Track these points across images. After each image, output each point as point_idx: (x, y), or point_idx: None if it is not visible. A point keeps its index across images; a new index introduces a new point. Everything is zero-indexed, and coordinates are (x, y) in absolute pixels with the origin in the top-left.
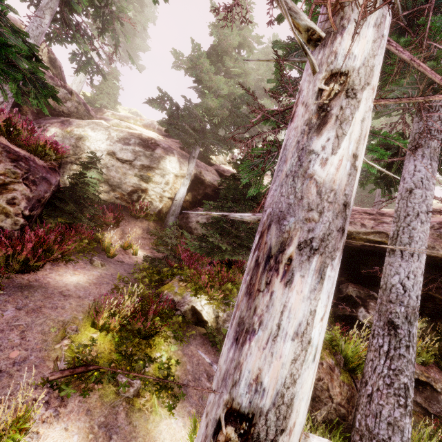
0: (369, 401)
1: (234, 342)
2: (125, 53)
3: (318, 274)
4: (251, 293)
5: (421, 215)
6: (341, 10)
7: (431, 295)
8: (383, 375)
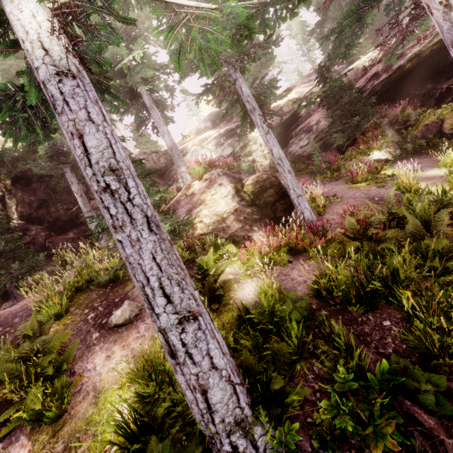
0: None
1: None
2: None
3: None
4: None
5: None
6: None
7: None
8: None
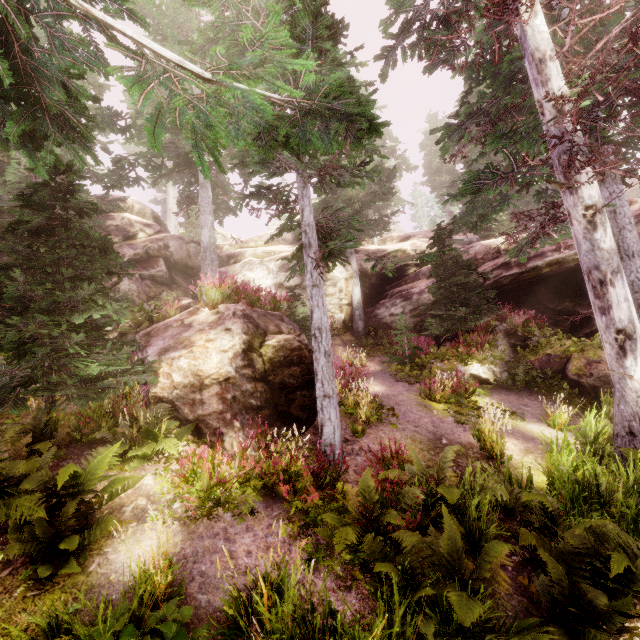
0: None
1: (602, 315)
2: None
3: (622, 279)
4: (599, 297)
5: (627, 227)
6: (583, 184)
7: None
8: None
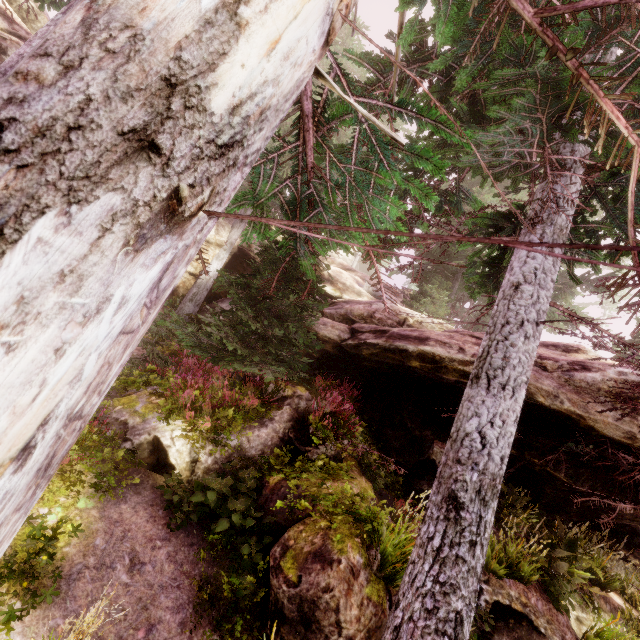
0: (393, 639)
1: None
2: None
3: None
4: None
5: (527, 326)
6: None
7: (551, 473)
8: (424, 592)
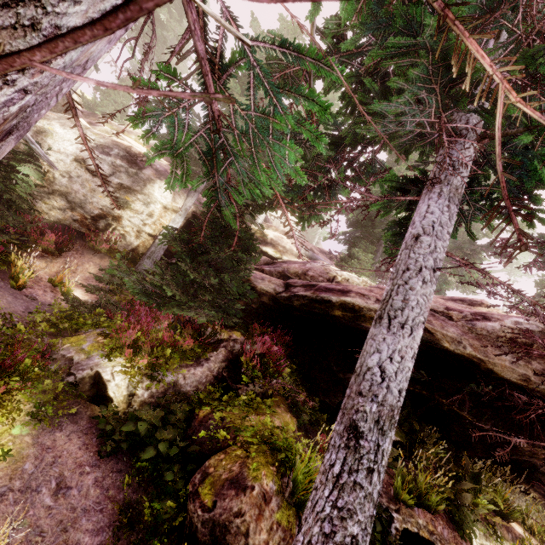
0: None
1: None
2: (156, 68)
3: None
4: None
5: (425, 272)
6: None
7: (457, 412)
8: (323, 516)
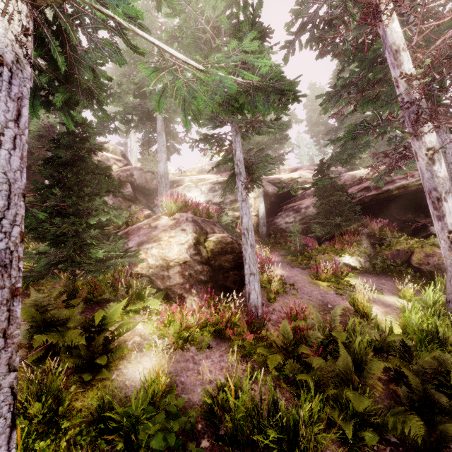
0: None
1: (438, 221)
2: None
3: None
4: (436, 209)
5: None
6: (426, 133)
7: None
8: None
